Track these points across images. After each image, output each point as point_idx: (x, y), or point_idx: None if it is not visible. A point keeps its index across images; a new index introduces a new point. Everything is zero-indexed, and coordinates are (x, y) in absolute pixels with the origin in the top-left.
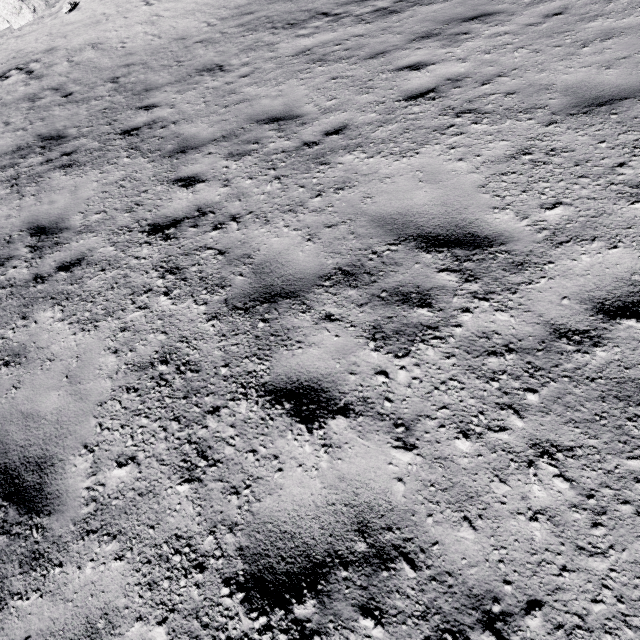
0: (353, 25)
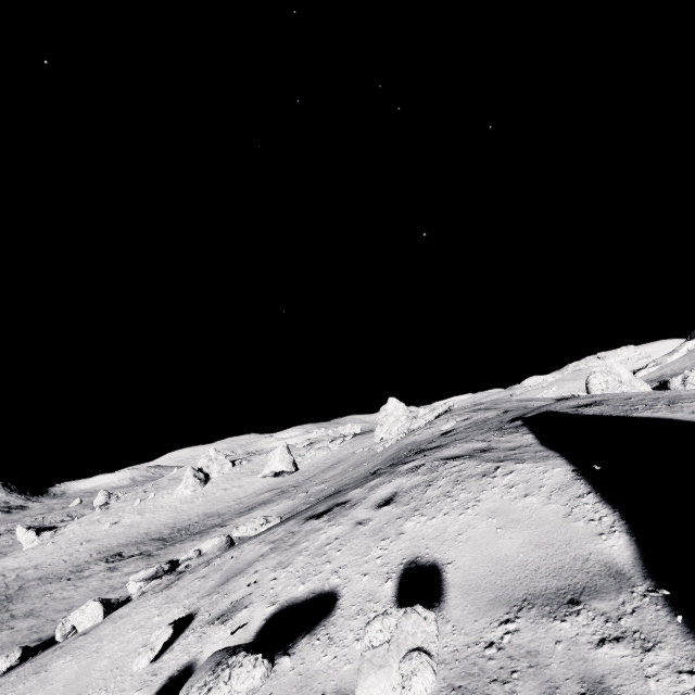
0: (117, 561)
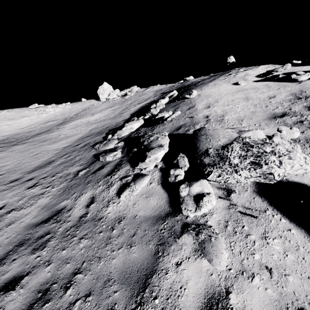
0: None
